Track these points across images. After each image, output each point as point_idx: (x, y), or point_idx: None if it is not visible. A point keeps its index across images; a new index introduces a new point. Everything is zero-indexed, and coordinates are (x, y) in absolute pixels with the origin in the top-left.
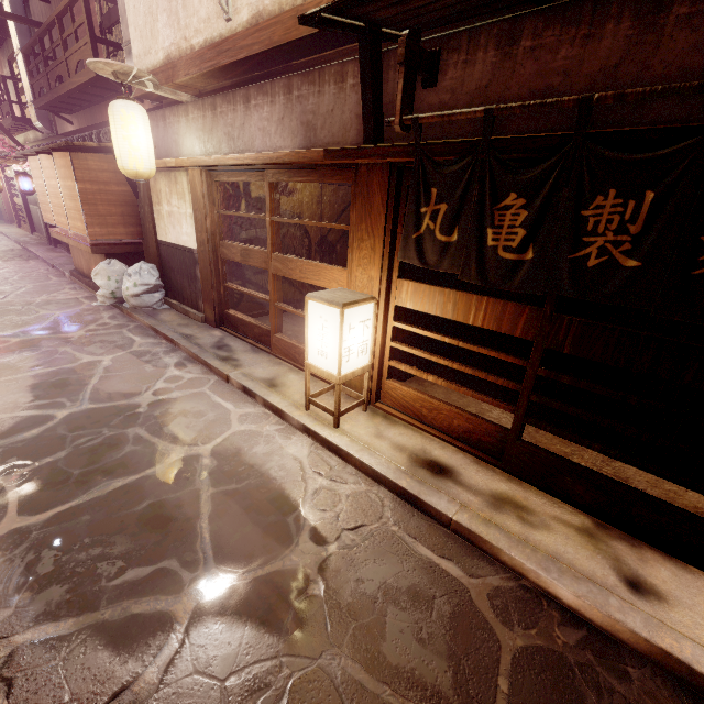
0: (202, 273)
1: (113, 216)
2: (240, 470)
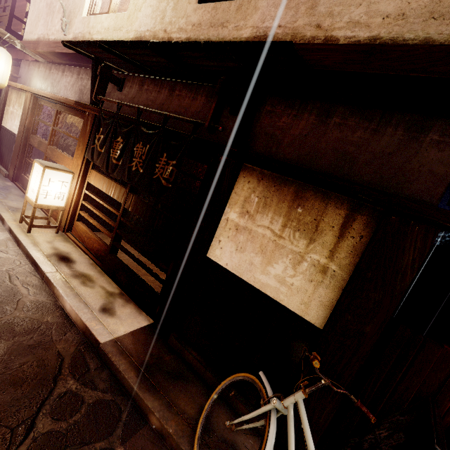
0: (15, 148)
1: None
2: None
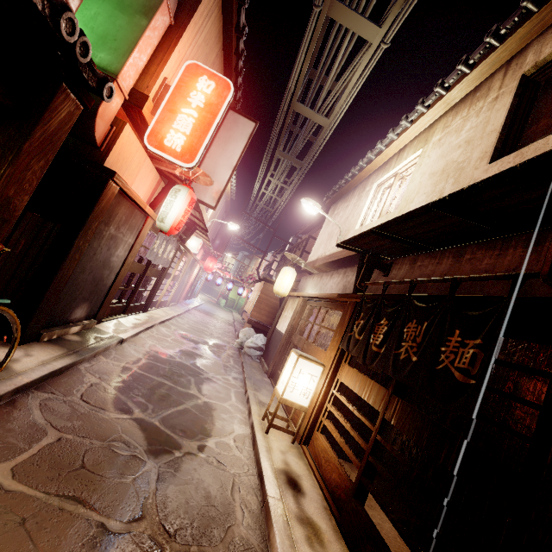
0: (279, 346)
1: (265, 311)
2: (207, 412)
